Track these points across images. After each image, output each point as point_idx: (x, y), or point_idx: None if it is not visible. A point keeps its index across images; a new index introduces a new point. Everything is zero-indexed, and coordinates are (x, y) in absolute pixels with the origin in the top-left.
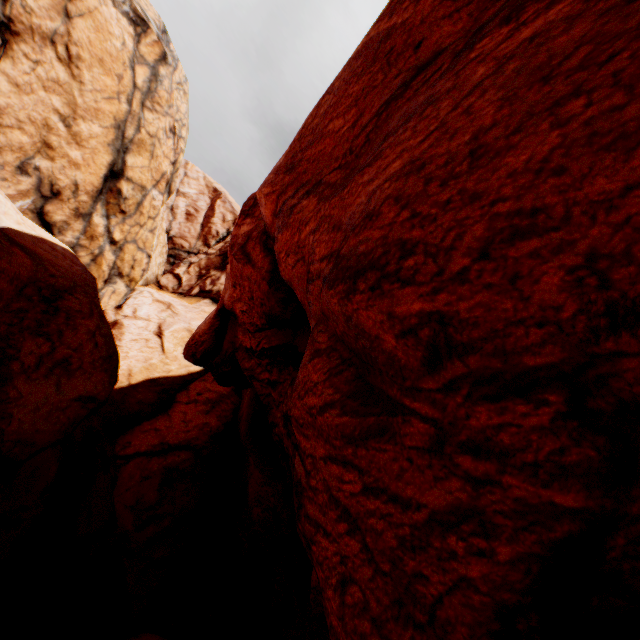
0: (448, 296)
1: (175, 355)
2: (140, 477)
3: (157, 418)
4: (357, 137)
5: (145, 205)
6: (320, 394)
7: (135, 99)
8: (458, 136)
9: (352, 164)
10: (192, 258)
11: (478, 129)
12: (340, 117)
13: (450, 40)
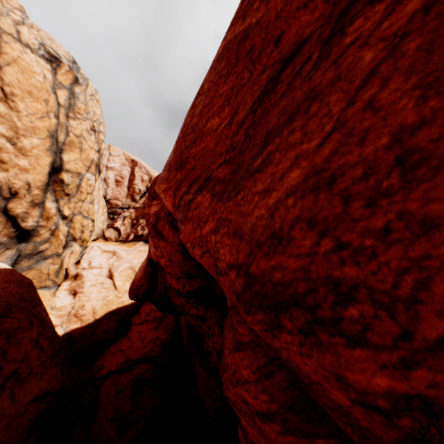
0: (430, 374)
1: (125, 289)
2: (115, 392)
3: (120, 340)
4: (236, 133)
5: (83, 185)
6: (254, 396)
7: (61, 114)
8: (370, 138)
9: (236, 159)
10: (125, 213)
11: (398, 128)
12: (215, 116)
13: (310, 28)
